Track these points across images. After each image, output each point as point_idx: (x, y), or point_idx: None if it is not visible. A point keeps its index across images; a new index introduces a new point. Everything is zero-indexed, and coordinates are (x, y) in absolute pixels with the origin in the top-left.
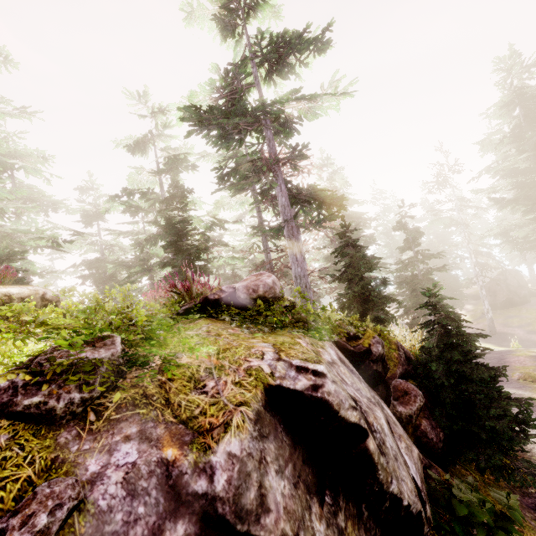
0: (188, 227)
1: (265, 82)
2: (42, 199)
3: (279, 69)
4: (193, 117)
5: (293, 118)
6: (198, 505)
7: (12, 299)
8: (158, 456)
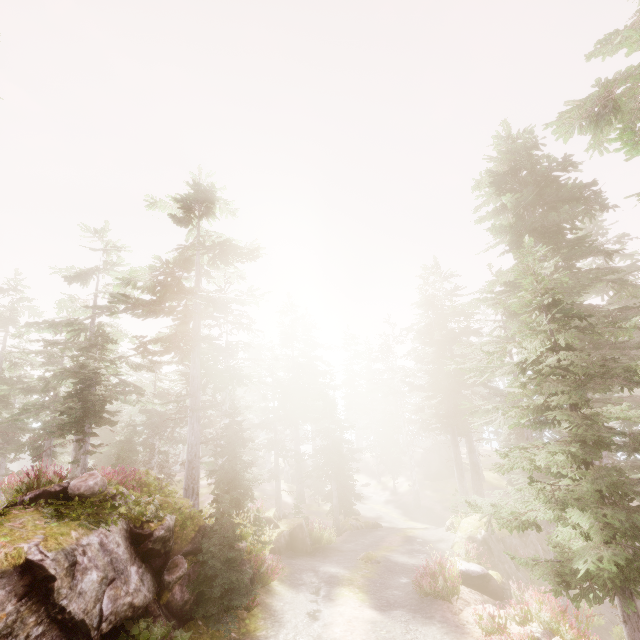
0: (100, 377)
1: (208, 264)
2: None
3: (221, 260)
4: (120, 301)
5: (222, 302)
6: None
7: None
8: None
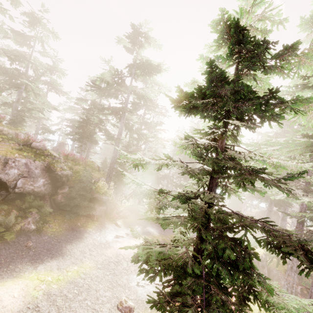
0: (90, 122)
1: (140, 75)
2: (59, 89)
3: (145, 73)
4: (90, 85)
5: (140, 95)
6: None
7: None
8: None
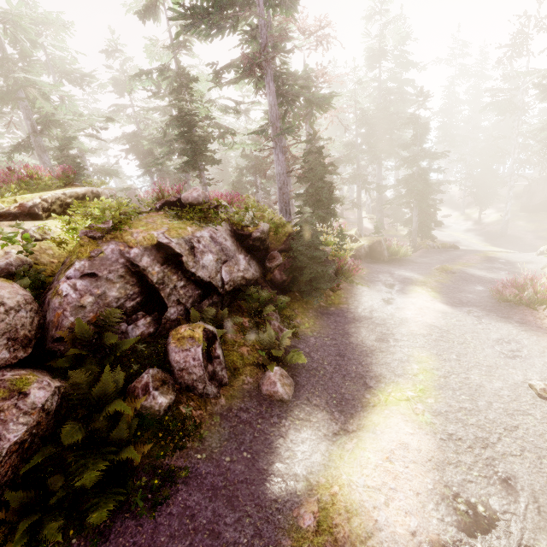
0: (195, 119)
1: None
2: (74, 72)
3: None
4: (178, 16)
5: None
6: (126, 258)
7: (79, 195)
8: (118, 249)
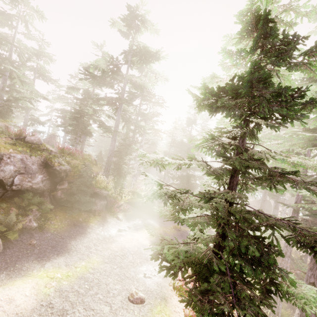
0: (84, 113)
1: (137, 63)
2: (47, 76)
3: (142, 60)
4: (84, 73)
5: (137, 84)
6: None
7: None
8: None
